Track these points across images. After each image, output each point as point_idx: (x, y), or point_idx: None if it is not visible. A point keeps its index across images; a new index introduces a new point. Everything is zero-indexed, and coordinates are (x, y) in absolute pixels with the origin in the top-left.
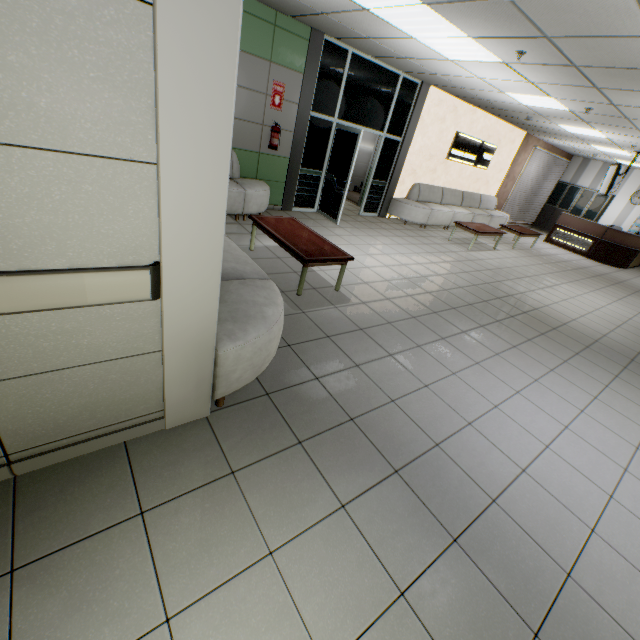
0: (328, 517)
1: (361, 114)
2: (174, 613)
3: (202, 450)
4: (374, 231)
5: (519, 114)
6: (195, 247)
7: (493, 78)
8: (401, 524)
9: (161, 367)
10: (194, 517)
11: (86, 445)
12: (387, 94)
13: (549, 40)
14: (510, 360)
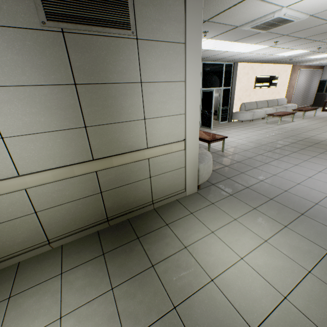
0: (250, 211)
1: (211, 83)
2: (213, 231)
3: (200, 199)
4: (228, 128)
5: (285, 59)
6: (193, 133)
7: (266, 52)
8: (278, 211)
9: (184, 172)
10: (207, 213)
11: (168, 199)
12: (220, 72)
13: (286, 35)
14: (313, 161)
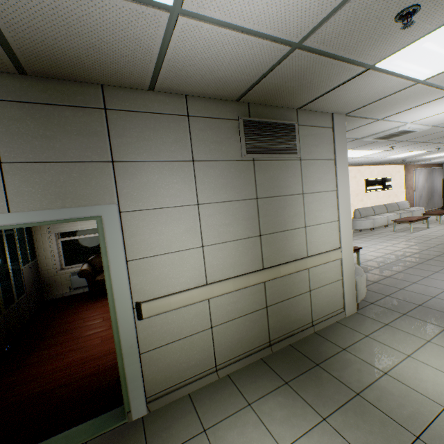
0: (442, 331)
1: None
2: (408, 354)
3: (366, 320)
4: None
5: (396, 160)
6: (347, 240)
7: (378, 155)
8: None
9: (341, 286)
10: (386, 335)
11: (327, 321)
12: None
13: (404, 141)
14: None
